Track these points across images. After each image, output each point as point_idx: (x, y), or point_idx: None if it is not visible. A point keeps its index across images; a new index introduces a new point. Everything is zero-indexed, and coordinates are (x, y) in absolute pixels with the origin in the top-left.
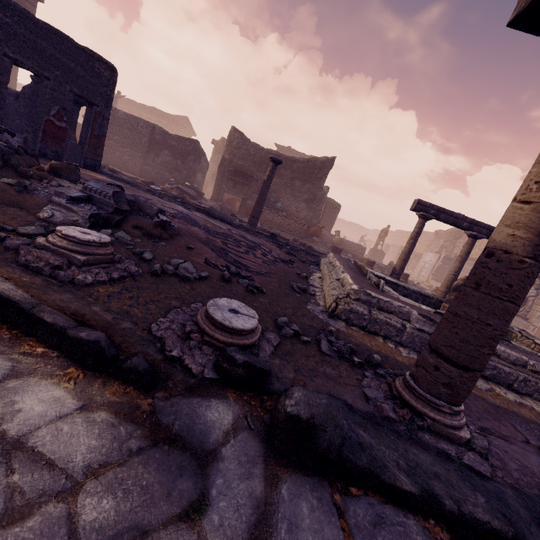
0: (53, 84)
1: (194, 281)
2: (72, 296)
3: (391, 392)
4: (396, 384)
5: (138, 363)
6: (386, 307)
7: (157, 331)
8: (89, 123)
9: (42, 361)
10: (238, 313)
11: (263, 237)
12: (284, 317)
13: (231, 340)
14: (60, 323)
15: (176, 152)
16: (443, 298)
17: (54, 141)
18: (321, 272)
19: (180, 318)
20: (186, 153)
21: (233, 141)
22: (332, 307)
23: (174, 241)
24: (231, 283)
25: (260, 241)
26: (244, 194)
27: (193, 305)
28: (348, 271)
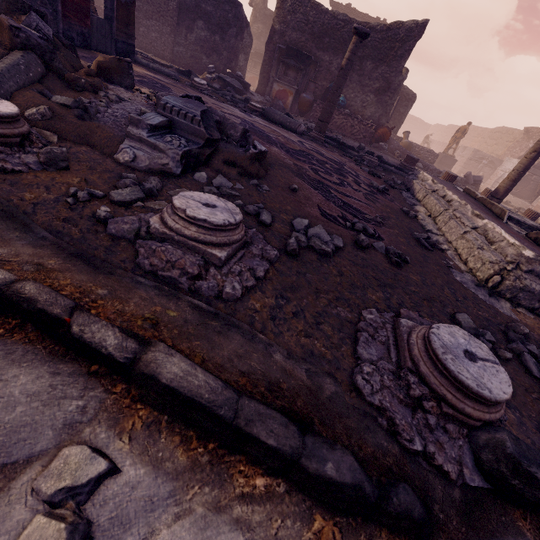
0: None
1: (332, 256)
2: (241, 337)
3: None
4: None
5: (409, 502)
6: None
7: (371, 394)
8: None
9: (273, 509)
10: (474, 357)
11: (331, 148)
12: (465, 315)
13: (488, 416)
14: (284, 443)
15: (213, 23)
16: None
17: (77, 17)
18: (421, 204)
19: (375, 352)
20: (226, 25)
21: (286, 0)
22: (494, 282)
23: (272, 180)
24: (369, 252)
25: (337, 158)
26: (297, 84)
27: (366, 313)
28: (484, 214)
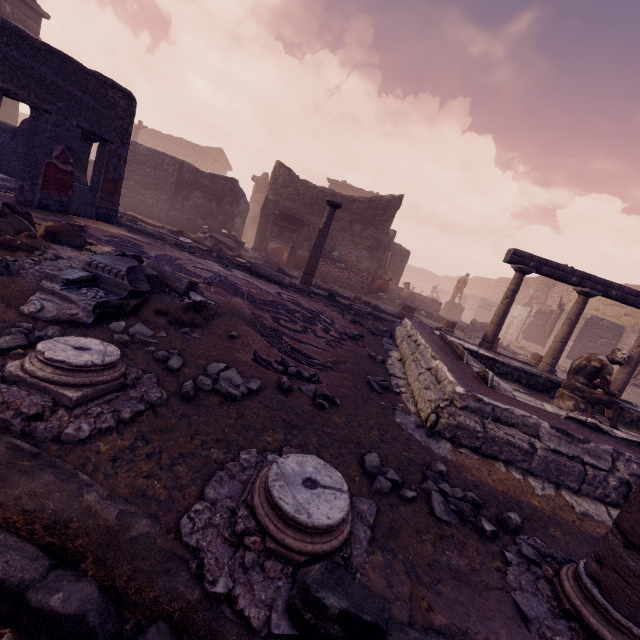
0: (55, 119)
1: (241, 399)
2: (53, 477)
3: (559, 602)
4: (567, 588)
5: None
6: (504, 417)
7: (190, 534)
8: (102, 164)
9: None
10: (316, 485)
11: (320, 298)
12: (374, 454)
13: (311, 546)
14: (16, 575)
15: (210, 193)
16: (548, 371)
17: (58, 188)
18: (398, 350)
19: (226, 491)
20: (222, 195)
21: (278, 178)
22: (430, 421)
23: (211, 328)
24: (292, 394)
25: (317, 307)
26: (293, 242)
27: (243, 453)
28: (440, 355)
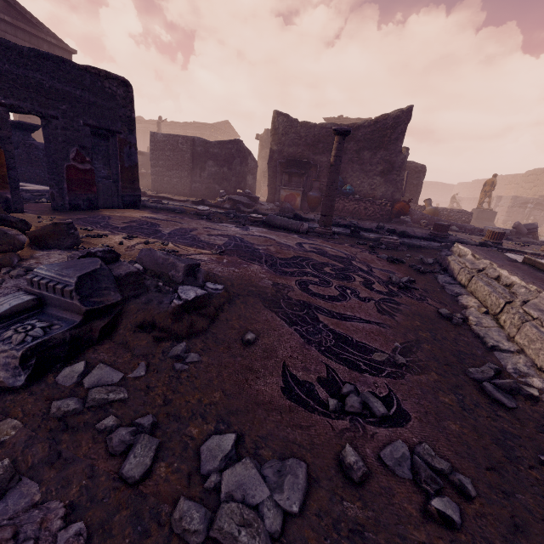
0: (63, 123)
1: None
2: None
3: None
4: None
5: None
6: None
7: None
8: (117, 156)
9: None
10: None
11: (343, 238)
12: None
13: None
14: None
15: (220, 159)
16: None
17: (83, 188)
18: (468, 292)
19: None
20: (231, 158)
21: (278, 127)
22: None
23: (217, 331)
24: (372, 488)
25: (345, 251)
26: (303, 186)
27: None
28: None
